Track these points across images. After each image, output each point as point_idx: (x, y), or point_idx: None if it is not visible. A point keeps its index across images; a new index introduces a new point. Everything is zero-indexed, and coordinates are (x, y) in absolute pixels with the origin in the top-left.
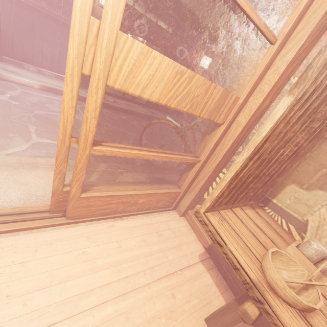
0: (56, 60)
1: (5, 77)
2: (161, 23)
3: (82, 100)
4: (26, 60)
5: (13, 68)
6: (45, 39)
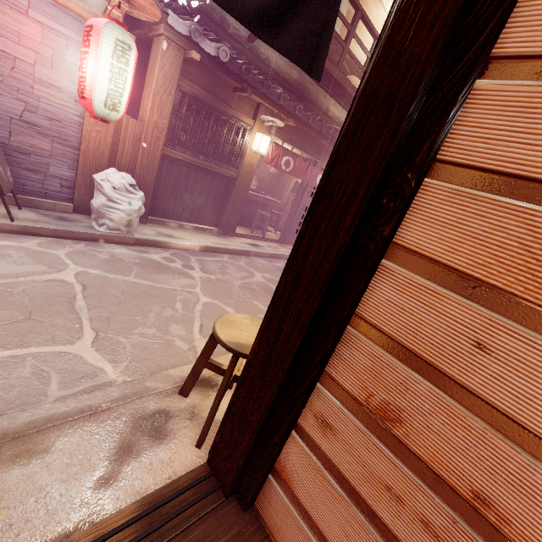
0: (197, 210)
1: (170, 245)
2: (286, 145)
3: (235, 254)
4: (166, 215)
5: (163, 230)
6: (190, 190)
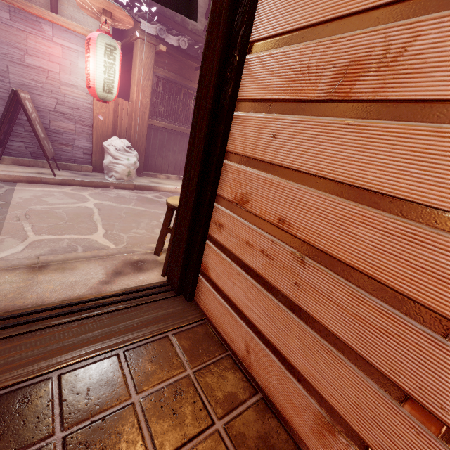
0: (178, 164)
1: (160, 189)
2: None
3: None
4: (156, 170)
5: (155, 180)
6: (172, 150)
